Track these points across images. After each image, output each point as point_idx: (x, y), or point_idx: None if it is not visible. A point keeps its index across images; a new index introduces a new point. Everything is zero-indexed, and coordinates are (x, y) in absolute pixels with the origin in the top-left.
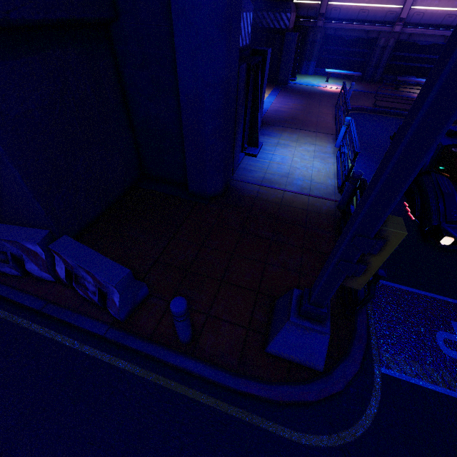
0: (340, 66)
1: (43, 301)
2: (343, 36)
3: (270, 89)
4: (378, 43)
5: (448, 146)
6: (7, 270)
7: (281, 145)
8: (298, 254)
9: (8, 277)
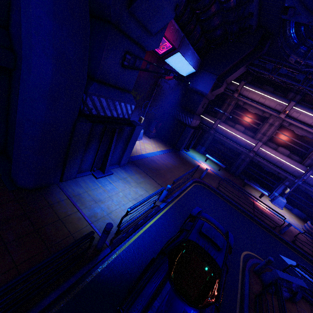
0: (218, 157)
1: None
2: (223, 144)
3: (166, 148)
4: (241, 156)
5: (191, 240)
6: None
7: (125, 180)
8: (2, 270)
9: None
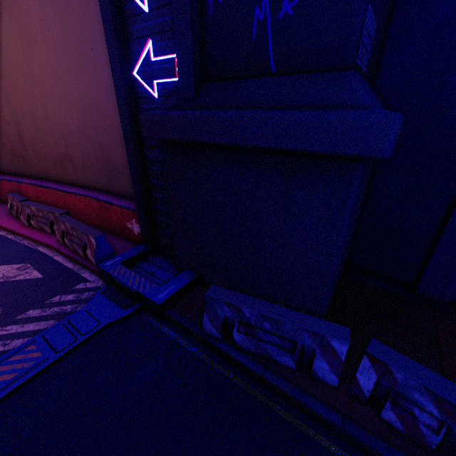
0: None
1: (338, 414)
2: None
3: None
4: None
5: None
6: (282, 360)
7: None
8: None
9: (280, 367)
